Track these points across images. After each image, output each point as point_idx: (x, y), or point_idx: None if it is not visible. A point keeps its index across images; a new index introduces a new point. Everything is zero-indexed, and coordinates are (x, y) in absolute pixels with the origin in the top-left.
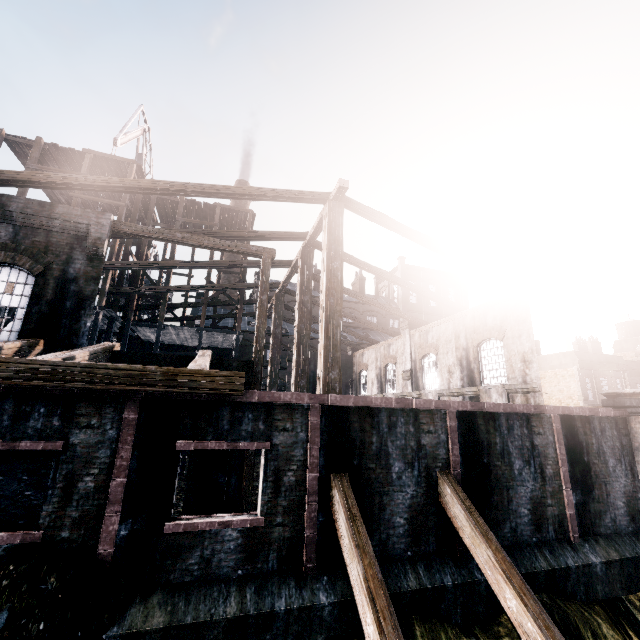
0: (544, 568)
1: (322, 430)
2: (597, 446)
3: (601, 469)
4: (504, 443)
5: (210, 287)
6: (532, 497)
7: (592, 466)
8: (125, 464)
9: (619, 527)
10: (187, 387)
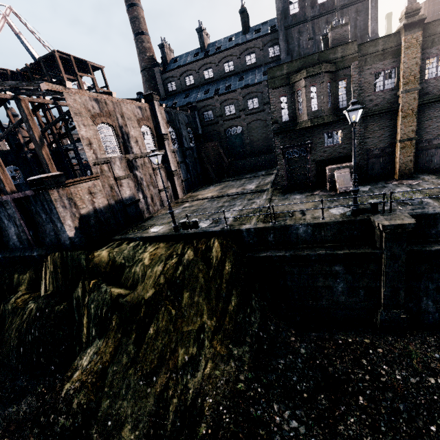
0: (18, 255)
1: None
2: (35, 210)
3: (40, 220)
4: None
5: (53, 123)
6: (16, 233)
7: (35, 219)
8: None
9: (54, 243)
10: None
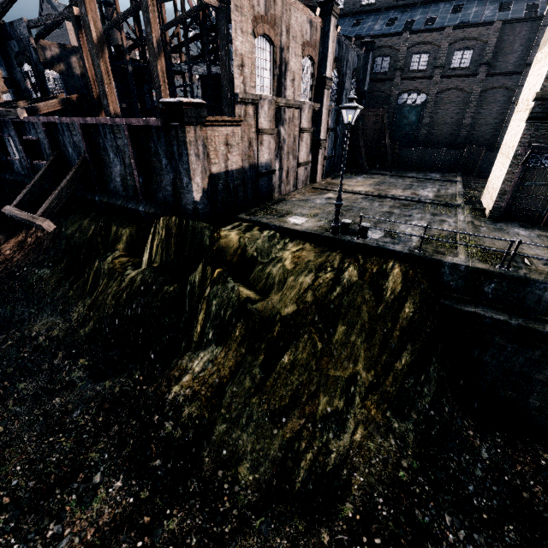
0: (118, 204)
1: (47, 133)
2: (155, 149)
3: (157, 165)
4: (104, 143)
5: (170, 24)
6: (121, 174)
7: (151, 162)
8: (20, 143)
9: (168, 201)
10: (11, 116)
